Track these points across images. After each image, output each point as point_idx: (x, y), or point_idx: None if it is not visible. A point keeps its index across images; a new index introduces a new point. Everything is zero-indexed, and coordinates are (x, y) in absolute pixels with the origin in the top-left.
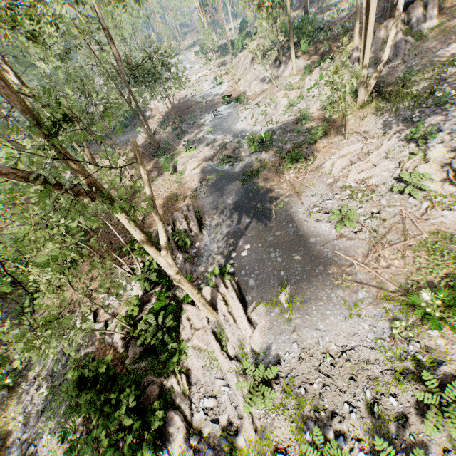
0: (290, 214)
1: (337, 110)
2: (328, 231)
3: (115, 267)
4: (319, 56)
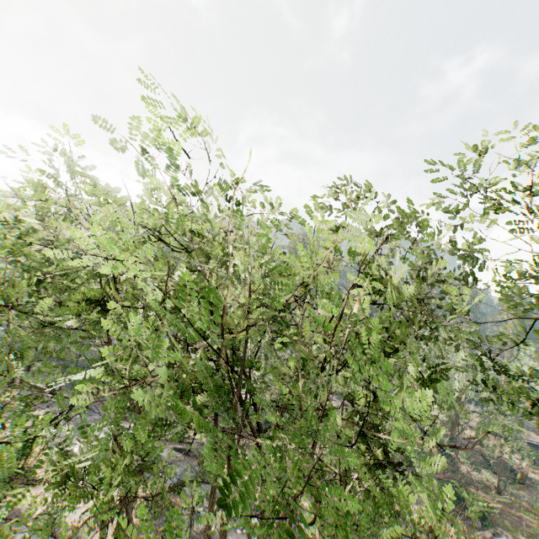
0: None
1: None
2: None
3: None
4: None
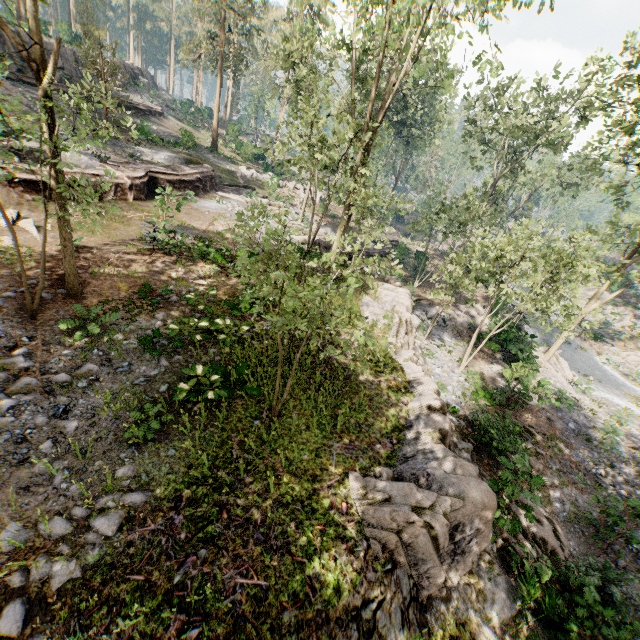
0: (590, 357)
1: (634, 336)
2: (619, 377)
3: (455, 303)
4: (623, 301)
